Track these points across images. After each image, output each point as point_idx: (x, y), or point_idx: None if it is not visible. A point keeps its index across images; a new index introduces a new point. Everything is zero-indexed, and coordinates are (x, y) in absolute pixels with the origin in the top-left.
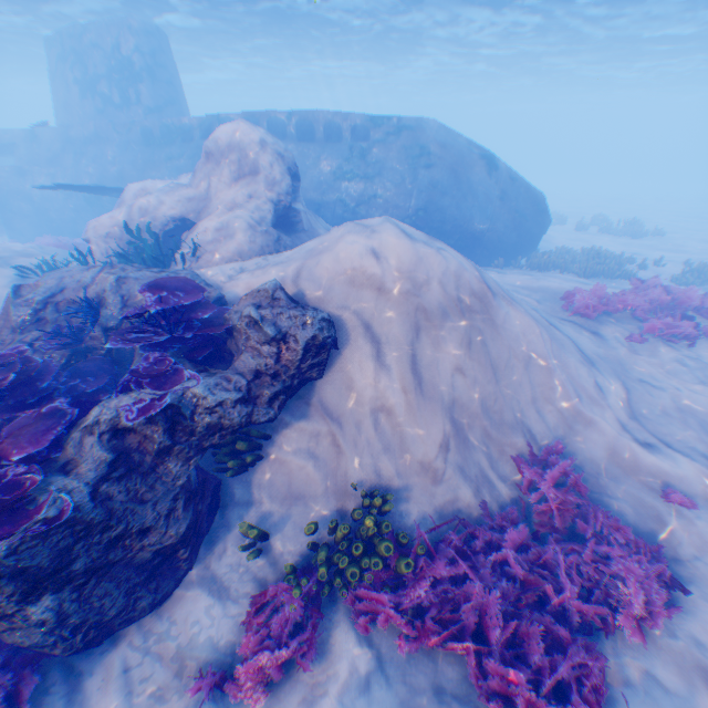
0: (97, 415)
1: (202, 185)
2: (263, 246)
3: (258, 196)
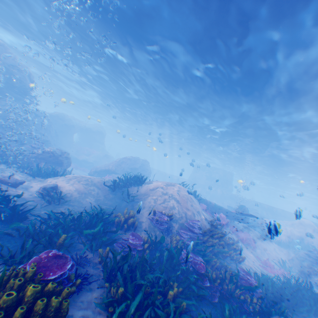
0: None
1: (300, 229)
2: None
3: None
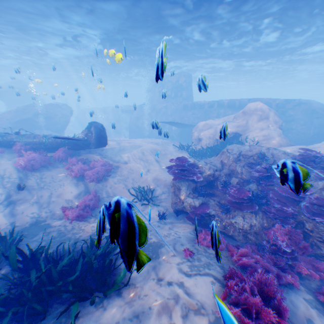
0: (321, 184)
1: (242, 122)
2: (285, 142)
3: (271, 126)
